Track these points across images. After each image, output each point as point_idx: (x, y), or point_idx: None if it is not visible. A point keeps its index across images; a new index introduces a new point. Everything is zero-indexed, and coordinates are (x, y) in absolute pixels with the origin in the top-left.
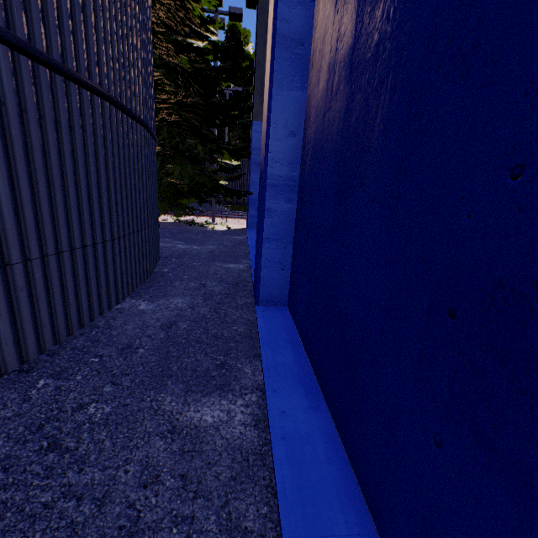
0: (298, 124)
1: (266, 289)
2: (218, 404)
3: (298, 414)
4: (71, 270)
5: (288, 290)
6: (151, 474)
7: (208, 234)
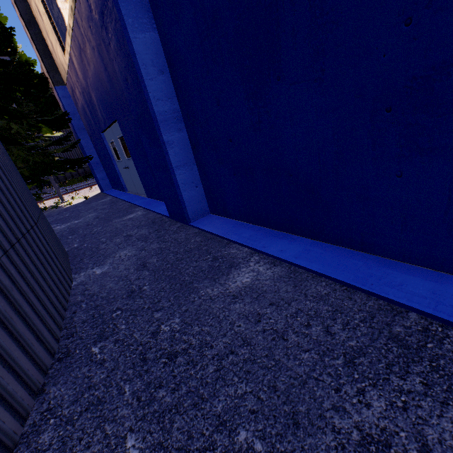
0: (161, 63)
1: (192, 207)
2: (242, 272)
3: (289, 247)
4: (29, 260)
5: (206, 201)
6: (254, 316)
7: (72, 210)
